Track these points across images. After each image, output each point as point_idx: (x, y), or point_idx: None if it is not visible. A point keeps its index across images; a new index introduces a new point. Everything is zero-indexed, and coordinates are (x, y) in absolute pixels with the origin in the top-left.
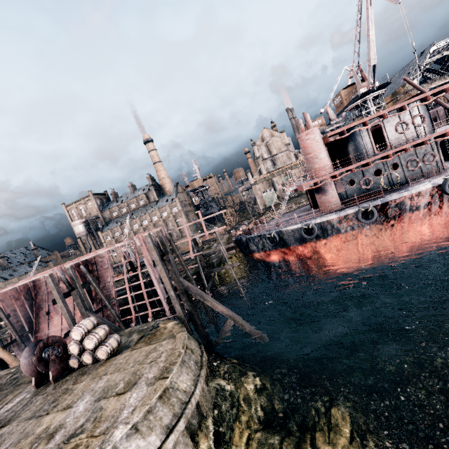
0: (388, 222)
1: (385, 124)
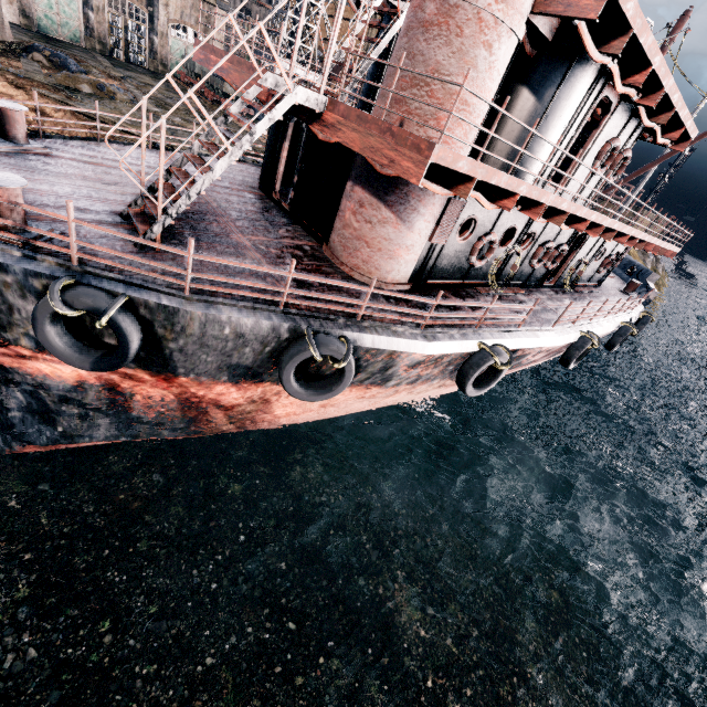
0: None
1: (611, 118)
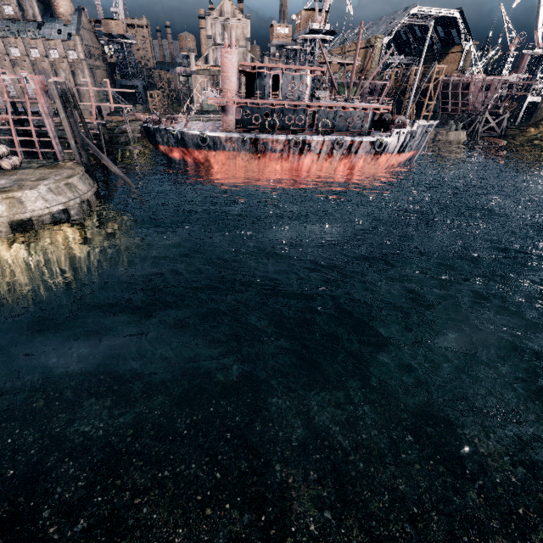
0: (257, 154)
1: (283, 77)
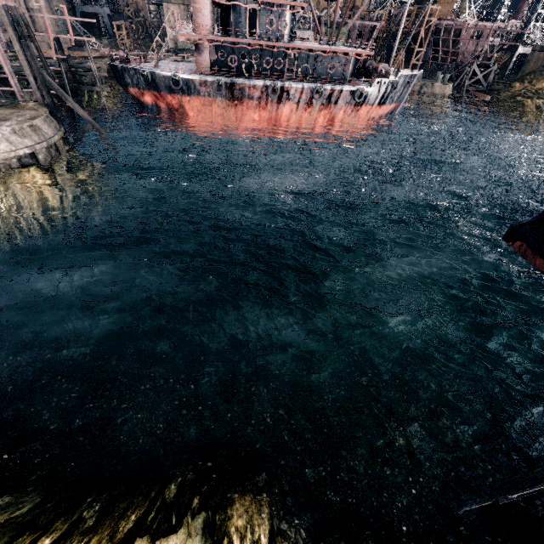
0: (234, 101)
1: (260, 12)
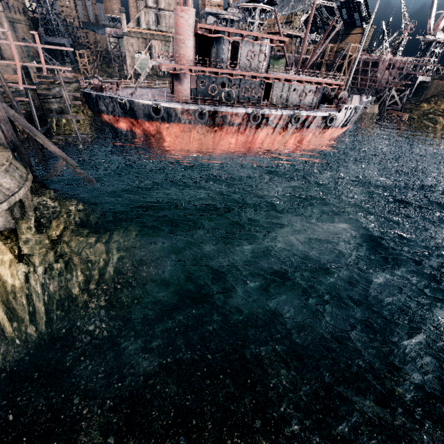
0: (214, 127)
1: (243, 45)
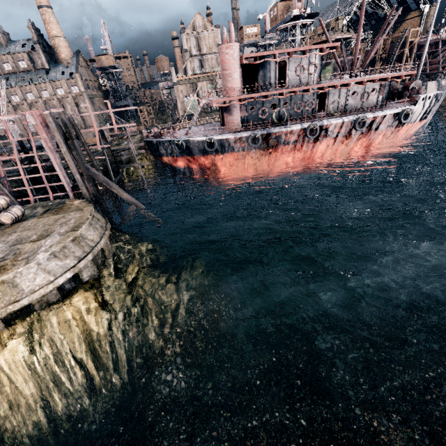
0: (268, 150)
1: (290, 62)
